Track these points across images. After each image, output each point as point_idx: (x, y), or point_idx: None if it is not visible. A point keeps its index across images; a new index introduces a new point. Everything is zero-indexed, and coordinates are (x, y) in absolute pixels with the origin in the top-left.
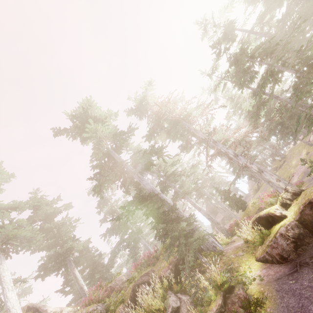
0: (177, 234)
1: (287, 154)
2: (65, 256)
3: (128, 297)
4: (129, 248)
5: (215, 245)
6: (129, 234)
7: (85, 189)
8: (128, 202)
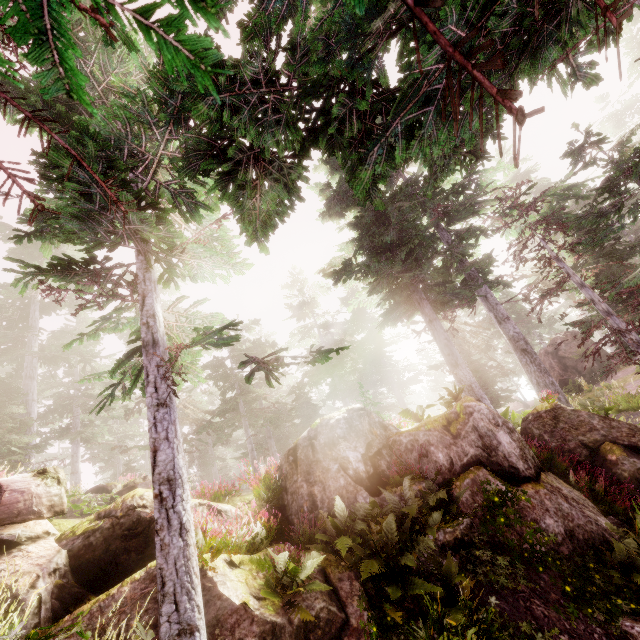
0: None
1: None
2: None
3: None
4: None
5: None
6: None
7: None
8: None
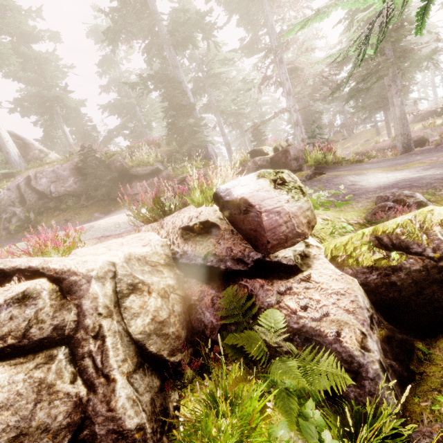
0: (183, 126)
1: (355, 134)
2: (51, 104)
3: (125, 154)
4: (132, 136)
5: (212, 158)
6: (136, 120)
7: (83, 23)
8: (148, 75)
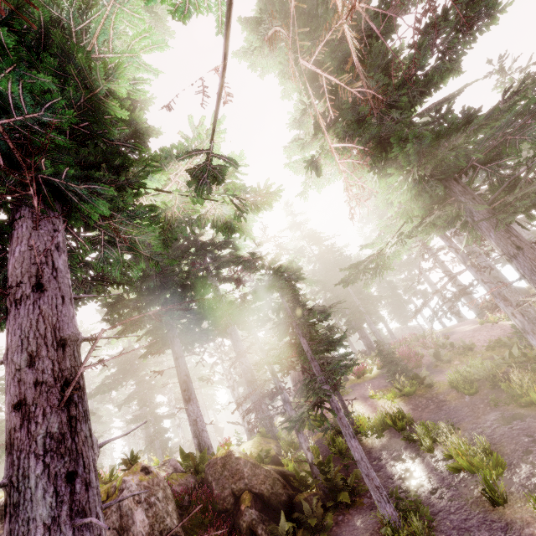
0: None
1: None
2: None
3: None
4: None
5: None
6: None
7: None
8: None
